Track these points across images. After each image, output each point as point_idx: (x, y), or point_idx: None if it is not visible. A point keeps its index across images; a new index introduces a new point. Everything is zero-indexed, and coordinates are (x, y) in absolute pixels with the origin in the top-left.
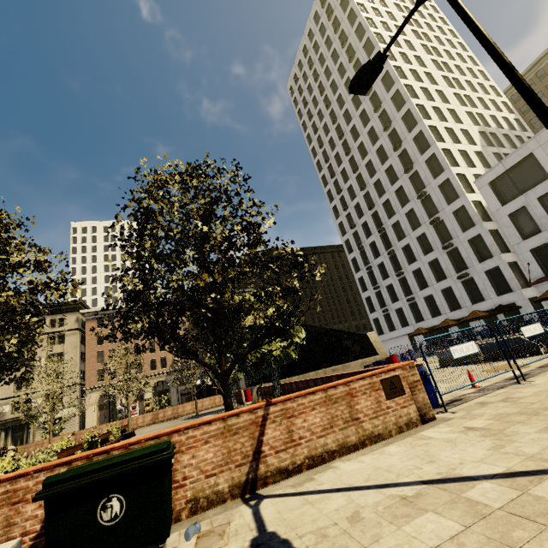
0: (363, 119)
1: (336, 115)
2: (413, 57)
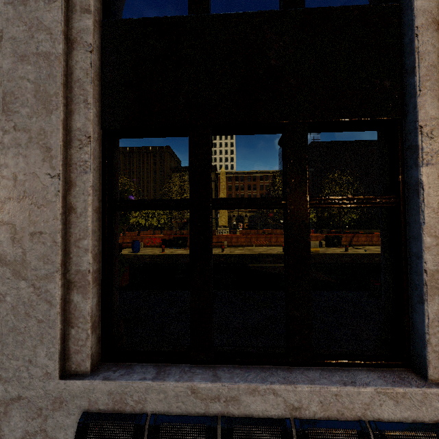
0: None
1: None
2: None
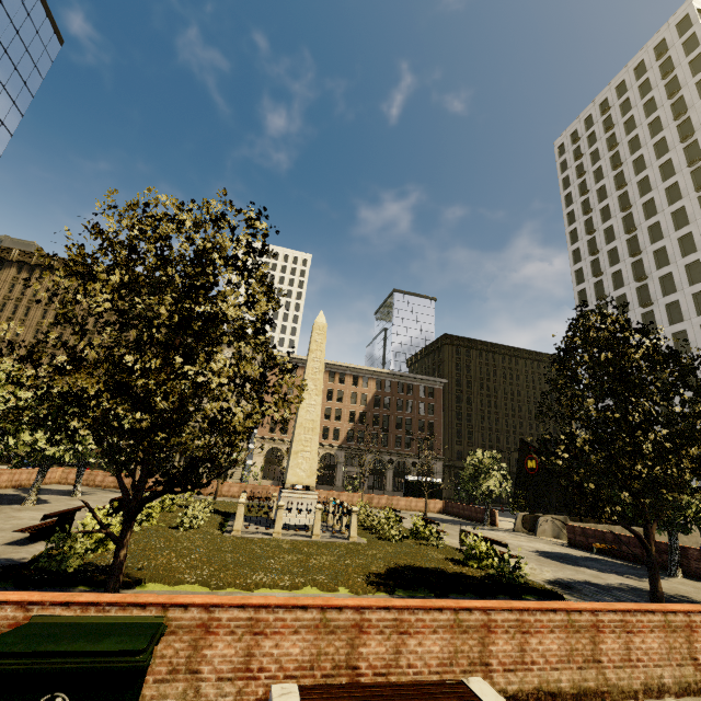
0: (676, 218)
1: (631, 201)
2: None
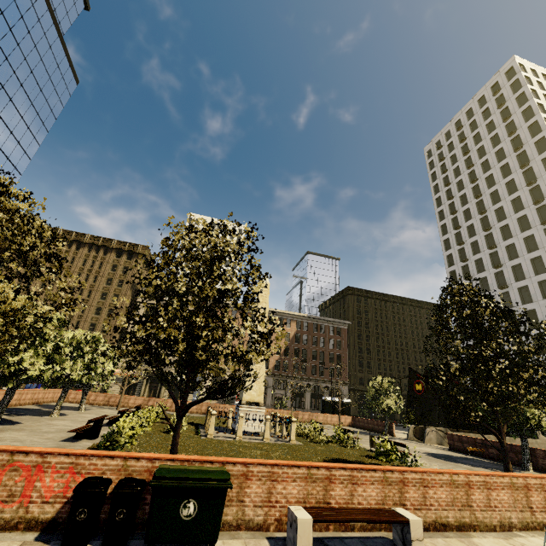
0: (515, 204)
1: (481, 191)
2: None
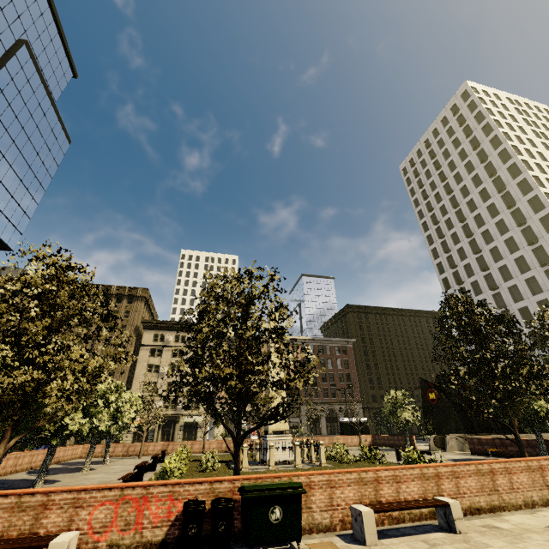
0: (490, 211)
1: (458, 201)
2: (547, 168)
